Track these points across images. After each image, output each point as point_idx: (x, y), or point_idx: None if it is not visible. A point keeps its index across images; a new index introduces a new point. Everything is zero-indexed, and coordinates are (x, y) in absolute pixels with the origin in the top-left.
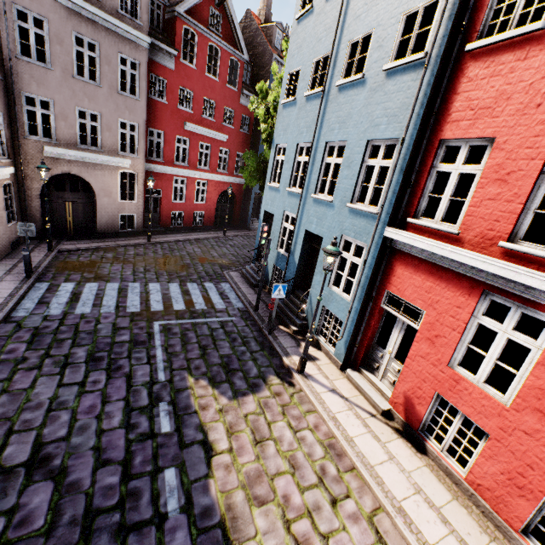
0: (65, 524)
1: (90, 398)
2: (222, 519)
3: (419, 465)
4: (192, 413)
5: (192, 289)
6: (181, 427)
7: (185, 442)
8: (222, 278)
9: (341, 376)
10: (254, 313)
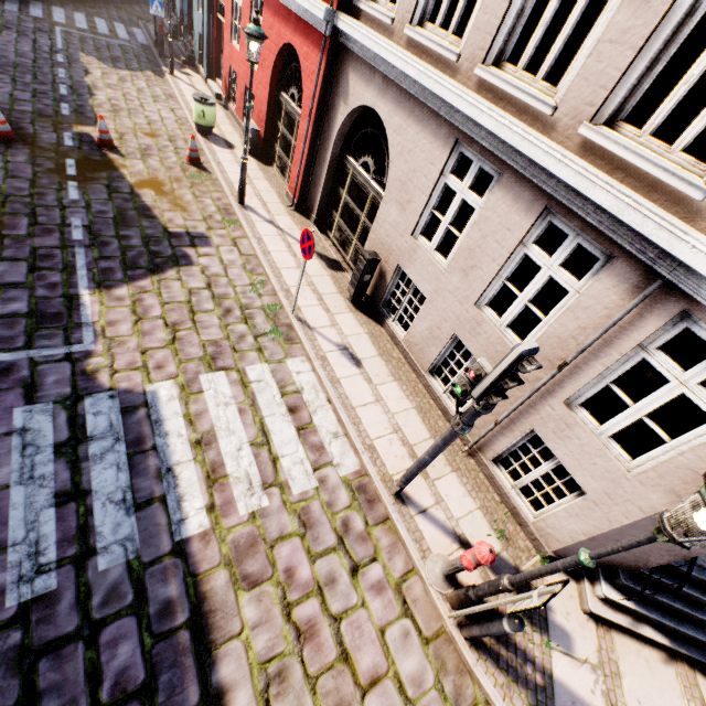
0: (4, 62)
1: (7, 39)
2: (89, 85)
3: (220, 111)
4: (81, 63)
5: (99, 22)
6: (72, 64)
7: (73, 67)
8: (137, 25)
9: (204, 85)
10: (154, 47)
